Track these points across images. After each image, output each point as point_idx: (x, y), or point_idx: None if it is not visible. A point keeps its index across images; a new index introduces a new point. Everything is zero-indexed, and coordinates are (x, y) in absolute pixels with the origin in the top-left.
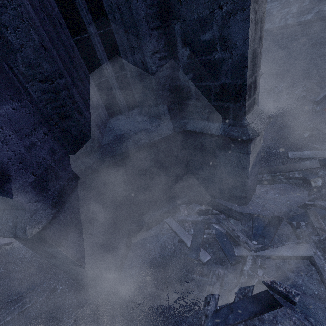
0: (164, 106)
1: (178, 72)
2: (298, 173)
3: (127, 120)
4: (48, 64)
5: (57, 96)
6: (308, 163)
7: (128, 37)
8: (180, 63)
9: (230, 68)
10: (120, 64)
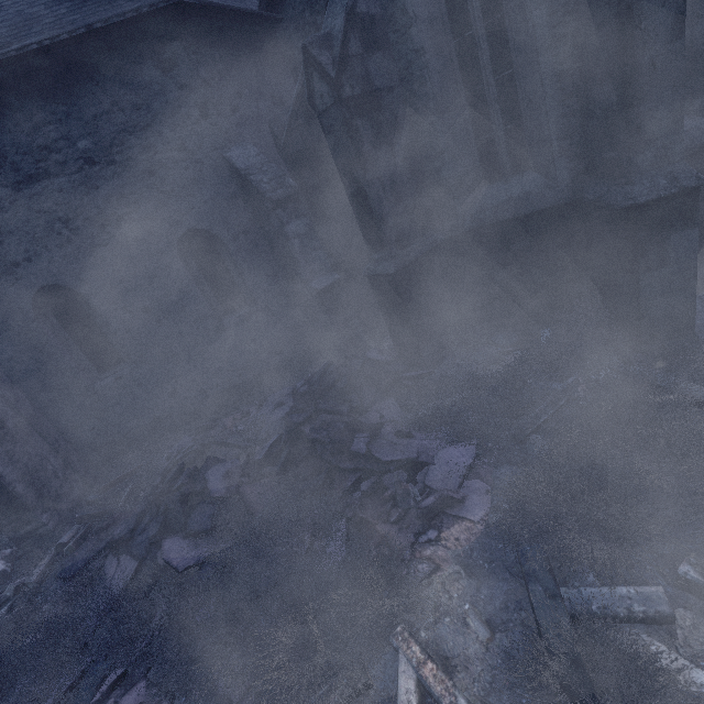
0: None
1: None
2: None
3: None
4: None
5: None
6: None
7: (694, 5)
8: None
9: None
10: None
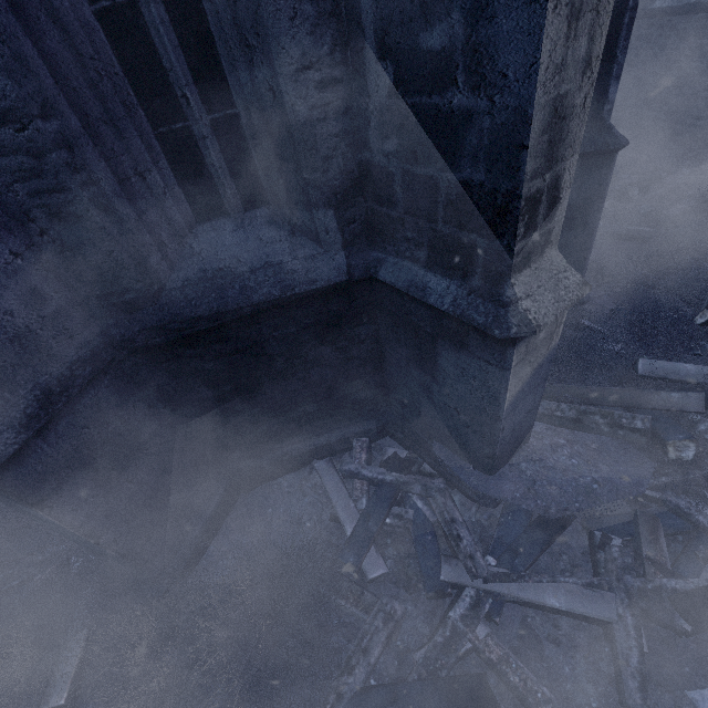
0: (328, 213)
1: (366, 128)
2: (642, 419)
3: (238, 234)
4: (5, 78)
5: (39, 164)
6: (677, 398)
7: (236, 15)
8: (371, 105)
9: (486, 141)
10: (223, 88)
